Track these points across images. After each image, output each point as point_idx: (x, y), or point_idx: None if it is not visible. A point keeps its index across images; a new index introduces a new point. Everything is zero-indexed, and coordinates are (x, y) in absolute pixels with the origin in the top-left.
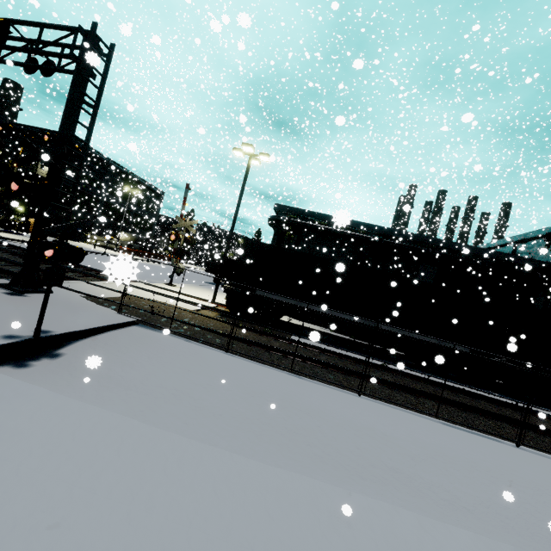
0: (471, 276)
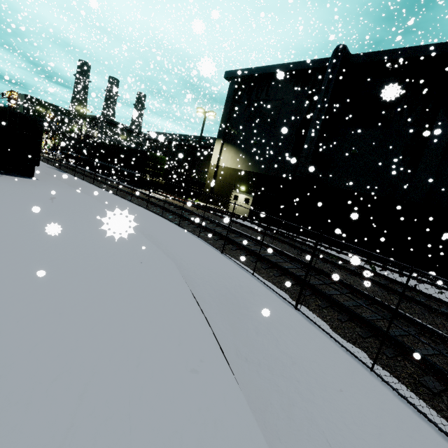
0: (166, 147)
